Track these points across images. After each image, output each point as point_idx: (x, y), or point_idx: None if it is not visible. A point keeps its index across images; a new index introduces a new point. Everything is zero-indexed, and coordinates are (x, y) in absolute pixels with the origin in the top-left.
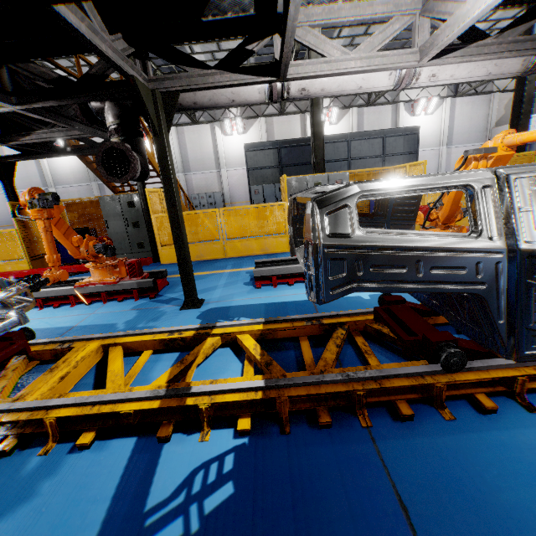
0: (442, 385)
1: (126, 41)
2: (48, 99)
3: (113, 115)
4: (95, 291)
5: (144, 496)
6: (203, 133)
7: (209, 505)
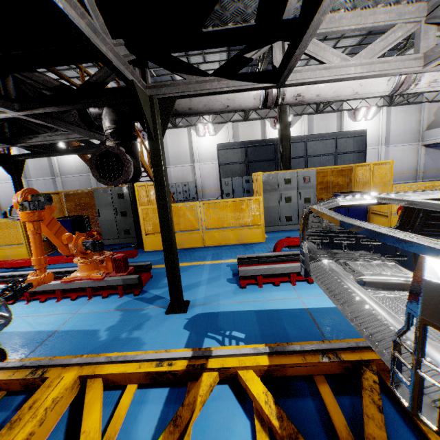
0: None
1: (128, 48)
2: (48, 105)
3: (110, 120)
4: (81, 286)
5: None
6: (181, 135)
7: None
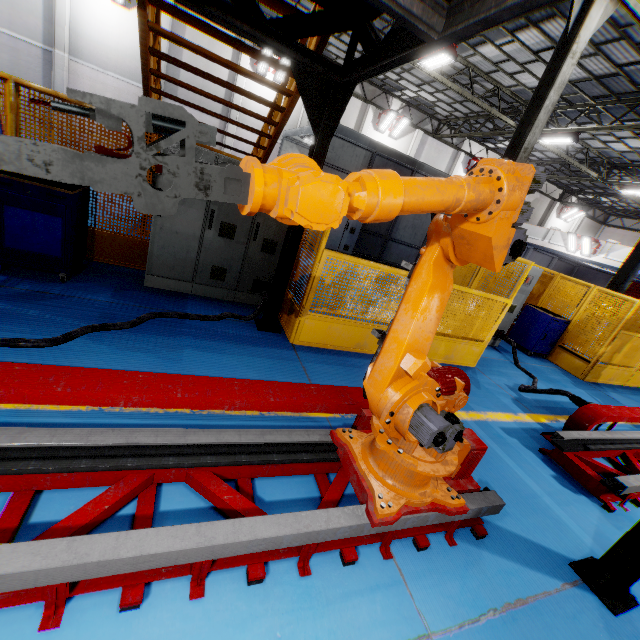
0: None
1: None
2: None
3: None
4: (386, 529)
5: None
6: (220, 45)
7: None
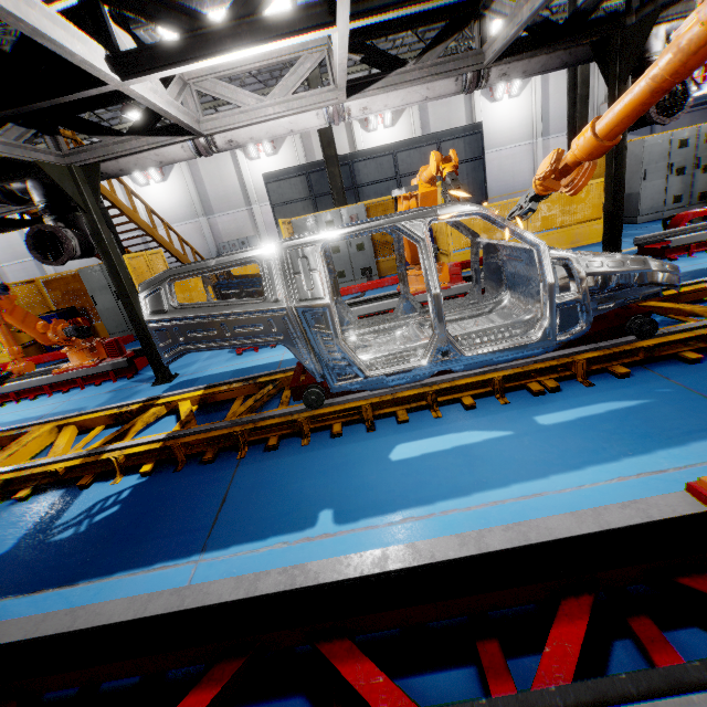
0: (302, 420)
1: (25, 124)
2: None
3: (38, 194)
4: (69, 377)
5: (56, 520)
6: (222, 161)
7: (98, 518)
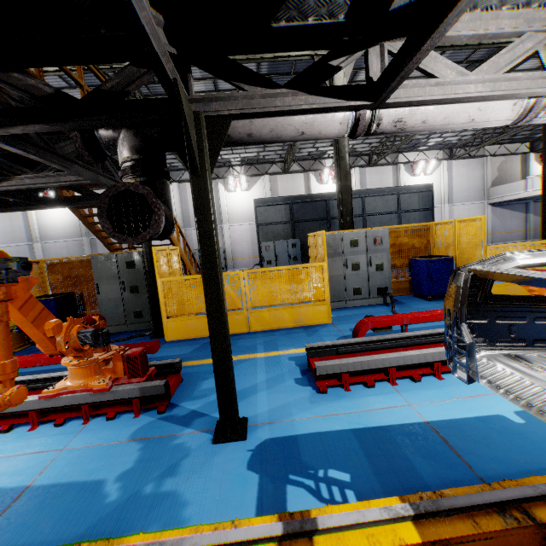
0: None
1: (167, 37)
2: (33, 122)
3: (130, 147)
4: (72, 402)
5: None
6: None
7: None
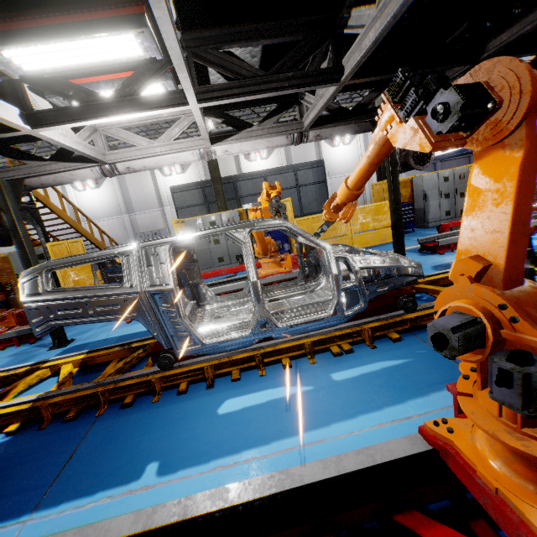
0: (155, 380)
1: None
2: None
3: None
4: None
5: None
6: (144, 176)
7: None
